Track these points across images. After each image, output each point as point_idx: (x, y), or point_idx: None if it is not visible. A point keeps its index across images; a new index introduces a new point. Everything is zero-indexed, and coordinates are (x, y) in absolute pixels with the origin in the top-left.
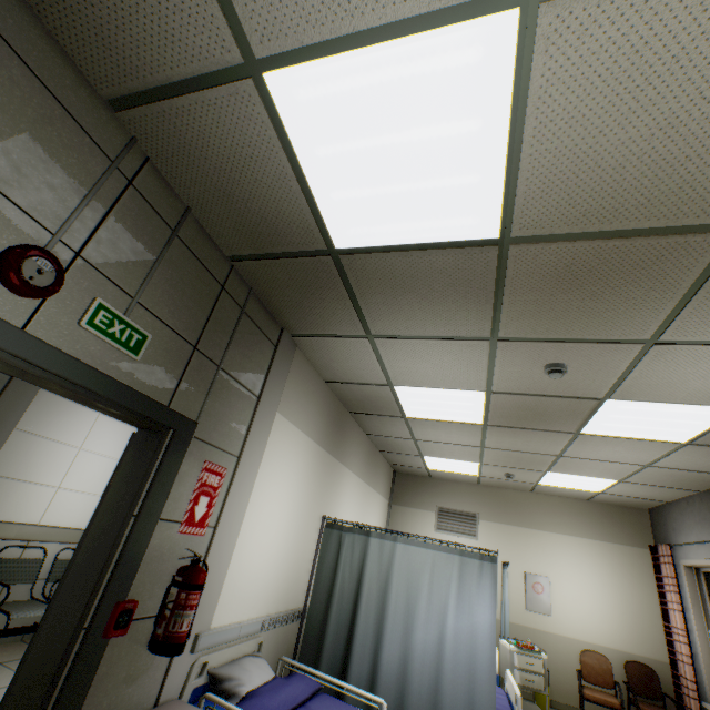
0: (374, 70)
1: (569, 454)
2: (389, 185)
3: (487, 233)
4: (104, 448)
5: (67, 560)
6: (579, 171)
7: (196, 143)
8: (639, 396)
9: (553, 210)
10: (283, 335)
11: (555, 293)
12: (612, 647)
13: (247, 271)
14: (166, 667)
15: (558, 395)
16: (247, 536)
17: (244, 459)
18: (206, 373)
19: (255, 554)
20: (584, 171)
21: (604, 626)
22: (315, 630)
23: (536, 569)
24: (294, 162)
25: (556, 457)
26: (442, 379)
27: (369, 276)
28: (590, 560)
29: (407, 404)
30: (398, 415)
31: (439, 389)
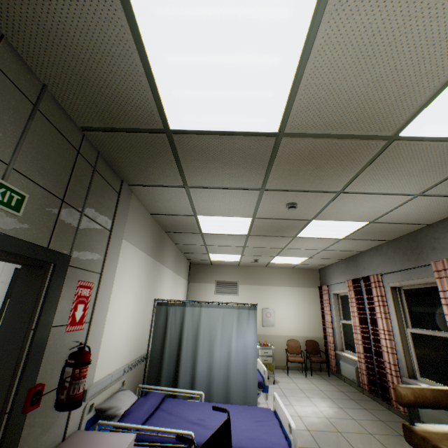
0: (218, 6)
1: (289, 247)
2: (215, 91)
3: (271, 129)
4: None
5: None
6: (328, 99)
7: (56, 31)
8: (328, 218)
9: (310, 119)
10: (123, 185)
11: (300, 166)
12: (301, 335)
13: (97, 139)
14: (68, 415)
15: (290, 218)
16: (110, 322)
17: (105, 274)
18: (73, 218)
19: (116, 331)
20: (331, 99)
21: (297, 327)
22: (155, 365)
23: (267, 306)
24: (145, 62)
25: (282, 249)
26: (228, 212)
27: (192, 149)
28: (292, 297)
29: (204, 226)
30: (198, 232)
31: (226, 217)
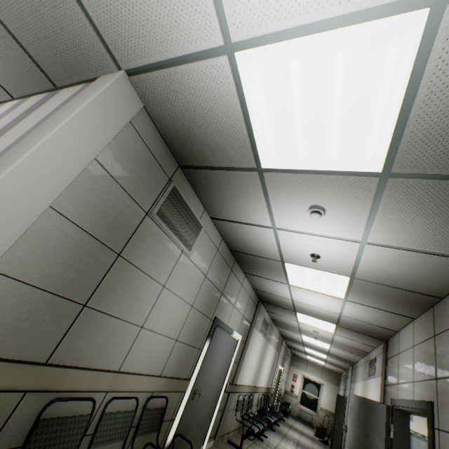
0: None
1: None
2: None
3: None
4: (256, 347)
5: (245, 400)
6: None
7: None
8: None
9: None
10: None
11: None
12: None
13: None
14: None
15: None
16: None
17: None
18: None
19: None
20: None
21: None
22: None
23: None
24: None
25: None
26: None
27: None
28: None
29: None
30: None
31: None
